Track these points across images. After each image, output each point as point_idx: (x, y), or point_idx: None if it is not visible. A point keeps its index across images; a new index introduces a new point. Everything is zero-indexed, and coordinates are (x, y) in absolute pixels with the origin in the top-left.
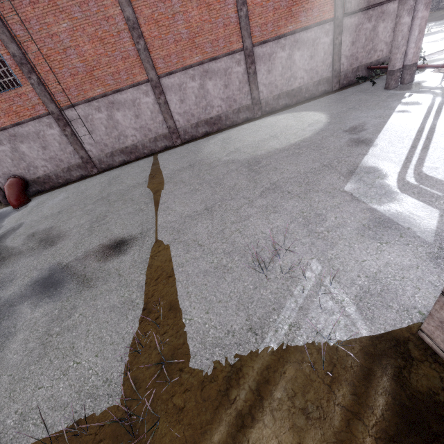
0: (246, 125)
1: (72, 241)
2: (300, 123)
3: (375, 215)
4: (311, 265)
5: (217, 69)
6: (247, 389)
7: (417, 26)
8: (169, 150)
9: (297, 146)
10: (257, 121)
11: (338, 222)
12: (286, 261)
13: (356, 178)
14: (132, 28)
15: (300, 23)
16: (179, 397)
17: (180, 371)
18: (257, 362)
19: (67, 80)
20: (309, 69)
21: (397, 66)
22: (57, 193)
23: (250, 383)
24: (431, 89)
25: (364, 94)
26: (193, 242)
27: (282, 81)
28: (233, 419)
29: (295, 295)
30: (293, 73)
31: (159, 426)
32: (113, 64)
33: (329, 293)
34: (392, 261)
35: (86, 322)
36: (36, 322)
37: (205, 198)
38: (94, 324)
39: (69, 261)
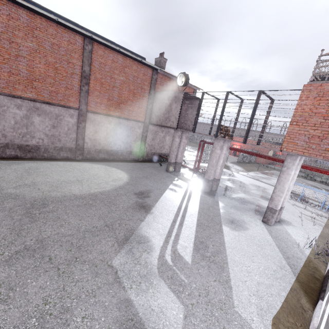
0: (63, 162)
1: None
2: (107, 176)
3: (129, 313)
4: None
5: (49, 111)
6: None
7: (182, 145)
8: None
9: (94, 197)
10: (75, 162)
11: (83, 328)
12: None
13: (127, 248)
14: None
15: (124, 114)
16: None
17: None
18: None
19: None
20: (125, 142)
21: (172, 161)
22: None
23: None
24: (187, 180)
25: (155, 169)
26: None
27: (105, 142)
28: None
29: None
30: (114, 140)
31: None
32: None
33: None
34: None
35: None
36: None
37: None
38: None
39: None
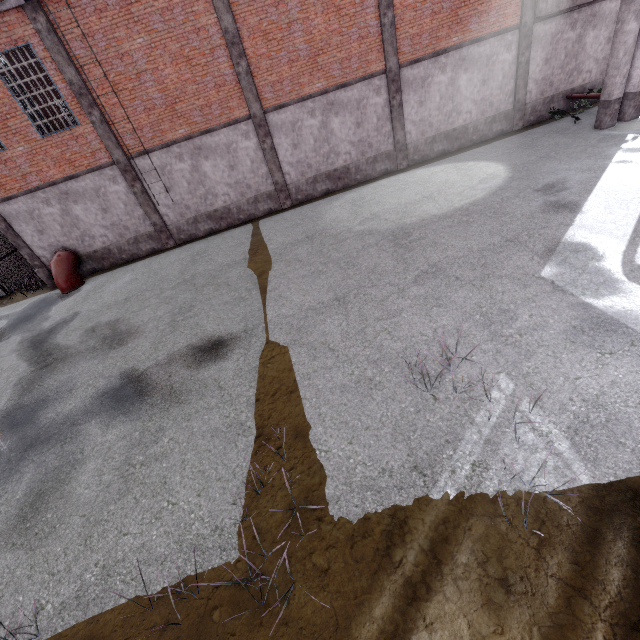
0: (386, 180)
1: (149, 340)
2: (467, 179)
3: (591, 313)
4: (498, 382)
5: (347, 100)
6: (417, 549)
7: None
8: (275, 215)
9: (465, 212)
10: (402, 174)
11: (534, 322)
12: (461, 376)
13: (558, 259)
14: (231, 43)
15: (469, 33)
16: (320, 556)
17: (319, 521)
18: (429, 513)
19: (140, 116)
20: (479, 99)
21: (615, 94)
22: (121, 274)
23: (421, 541)
24: None
25: (562, 135)
26: (321, 345)
27: (440, 117)
28: (400, 588)
29: (477, 423)
30: (456, 105)
31: (295, 592)
32: (202, 95)
33: (529, 422)
34: (621, 380)
35: (179, 449)
36: (110, 448)
37: (333, 284)
38: (190, 453)
39: (146, 366)
